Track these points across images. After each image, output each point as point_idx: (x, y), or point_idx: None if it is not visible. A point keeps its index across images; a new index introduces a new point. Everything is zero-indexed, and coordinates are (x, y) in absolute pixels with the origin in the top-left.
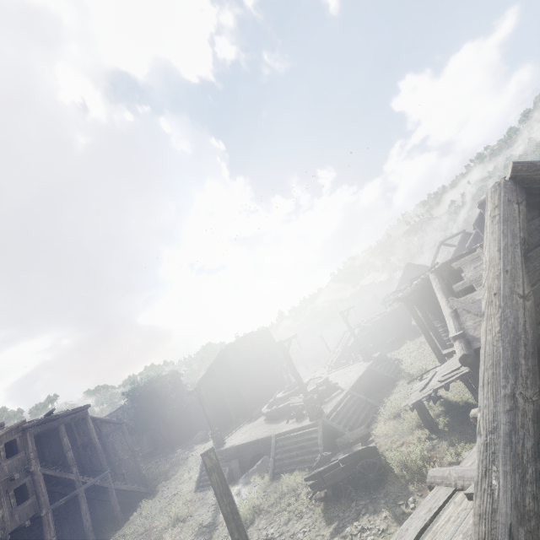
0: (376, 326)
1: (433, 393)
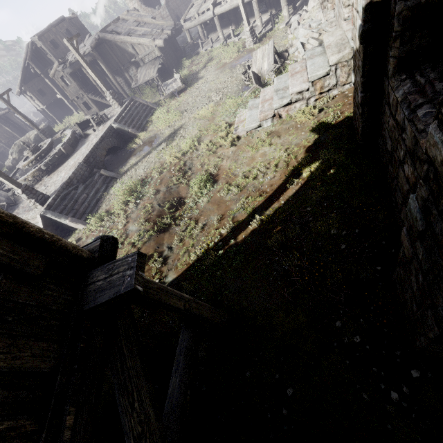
0: None
1: (159, 65)
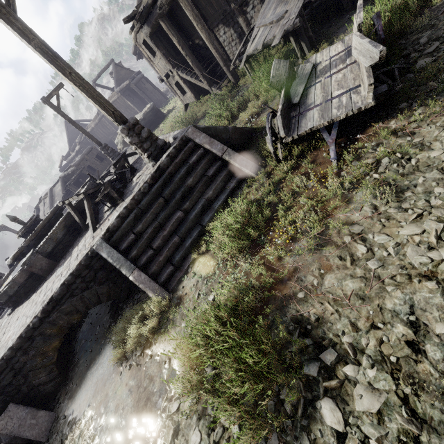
0: (83, 165)
1: None
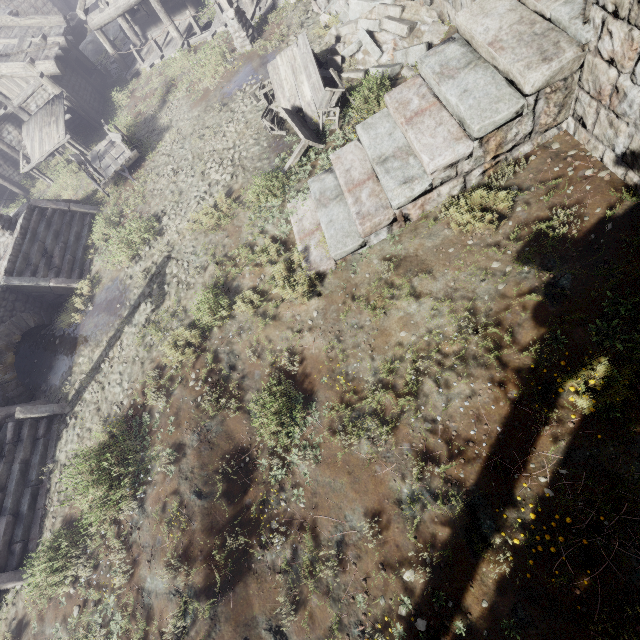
0: None
1: (66, 115)
